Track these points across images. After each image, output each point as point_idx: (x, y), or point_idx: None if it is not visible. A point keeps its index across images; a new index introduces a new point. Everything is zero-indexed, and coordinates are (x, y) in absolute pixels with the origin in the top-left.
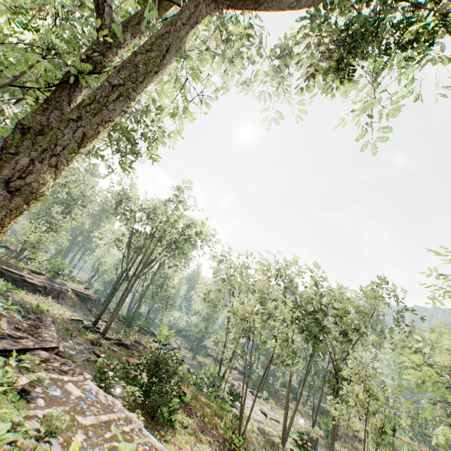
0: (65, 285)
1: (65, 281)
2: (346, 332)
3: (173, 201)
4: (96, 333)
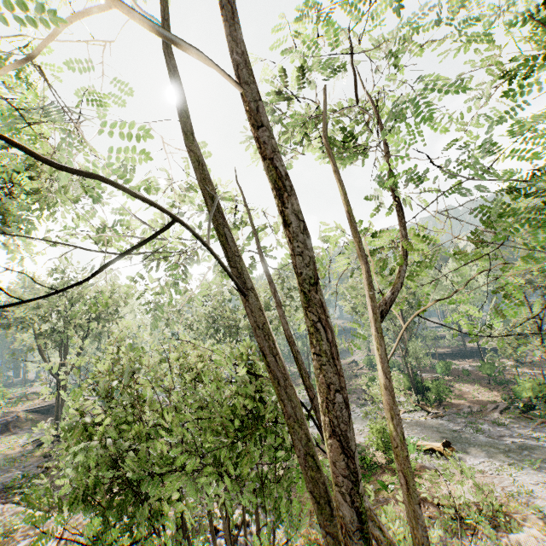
0: (14, 411)
1: (11, 408)
2: (271, 323)
3: (56, 287)
4: (56, 443)
